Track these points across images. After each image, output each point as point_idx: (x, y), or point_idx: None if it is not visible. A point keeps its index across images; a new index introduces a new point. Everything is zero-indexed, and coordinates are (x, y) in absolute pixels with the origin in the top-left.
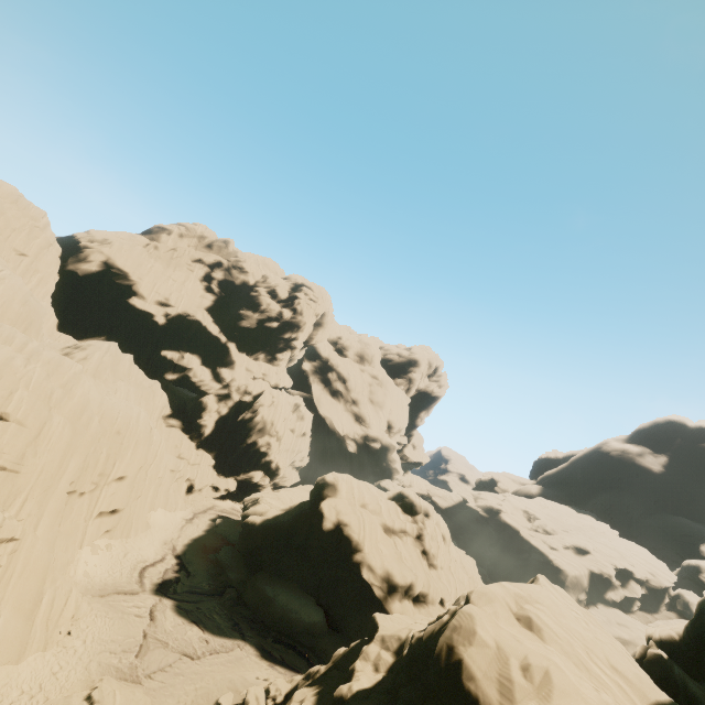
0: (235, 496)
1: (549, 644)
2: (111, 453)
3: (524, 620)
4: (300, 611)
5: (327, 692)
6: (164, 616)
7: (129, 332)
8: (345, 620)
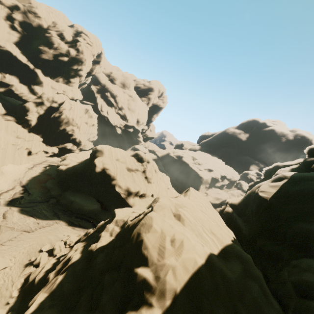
0: (59, 155)
1: (186, 227)
2: None
3: (177, 216)
4: (87, 205)
5: (88, 245)
6: (12, 215)
7: None
8: (110, 206)
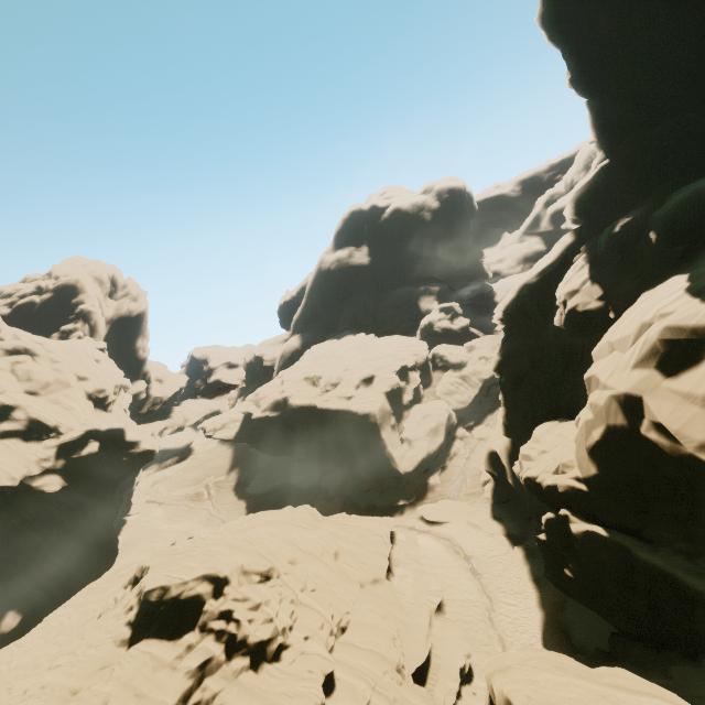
0: None
1: None
2: None
3: None
4: None
5: None
6: None
7: None
8: None
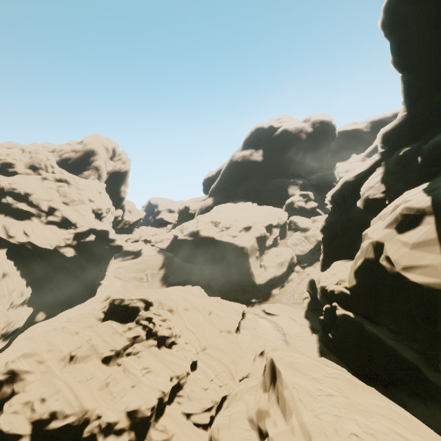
0: None
1: None
2: None
3: None
4: None
5: None
6: None
7: None
8: None
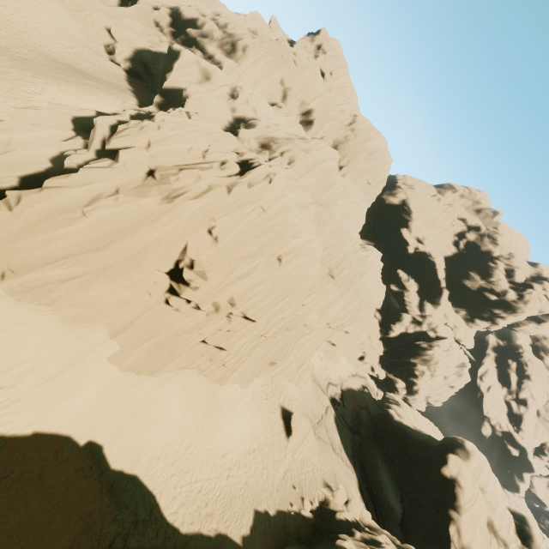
0: (378, 382)
1: None
2: (352, 317)
3: None
4: (390, 493)
5: None
6: (330, 416)
7: (388, 247)
8: (412, 532)
